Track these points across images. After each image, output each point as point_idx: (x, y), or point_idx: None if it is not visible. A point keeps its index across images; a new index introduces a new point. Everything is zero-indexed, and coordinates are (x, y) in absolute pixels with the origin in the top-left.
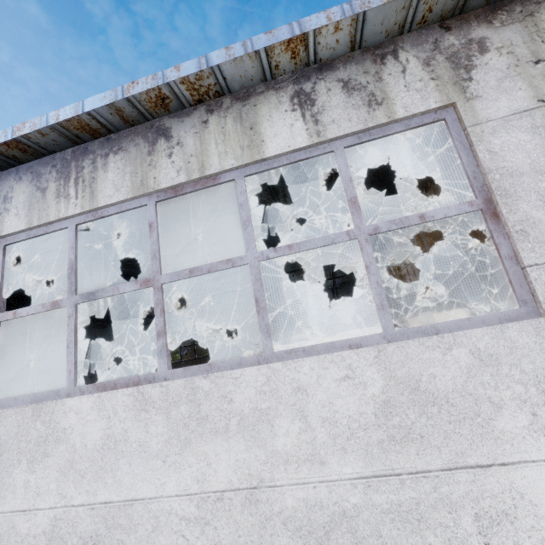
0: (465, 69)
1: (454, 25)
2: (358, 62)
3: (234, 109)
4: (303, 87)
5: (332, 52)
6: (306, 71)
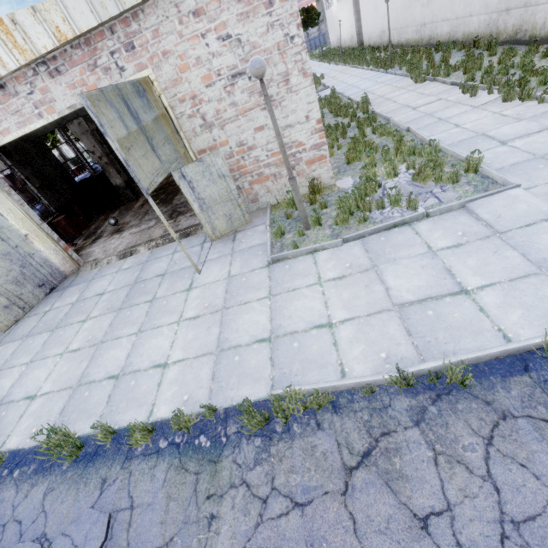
0: None
1: None
2: None
3: None
4: None
5: None
6: None
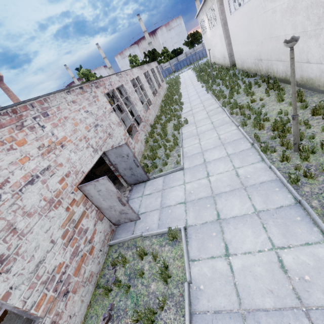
0: None
1: None
2: None
3: None
4: None
5: None
6: None
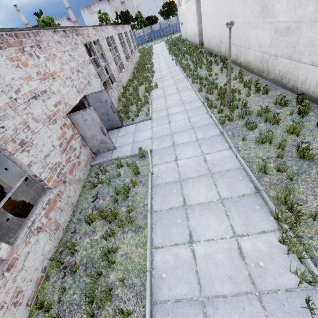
0: None
1: None
2: None
3: None
4: None
5: None
6: None
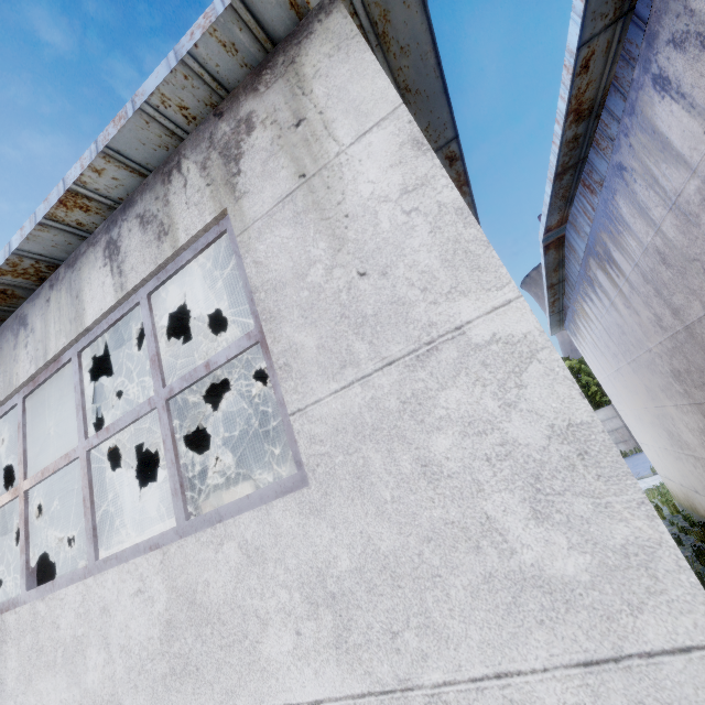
0: (235, 161)
1: (225, 108)
2: (151, 188)
3: (67, 279)
4: (112, 235)
5: (124, 188)
6: (115, 215)
